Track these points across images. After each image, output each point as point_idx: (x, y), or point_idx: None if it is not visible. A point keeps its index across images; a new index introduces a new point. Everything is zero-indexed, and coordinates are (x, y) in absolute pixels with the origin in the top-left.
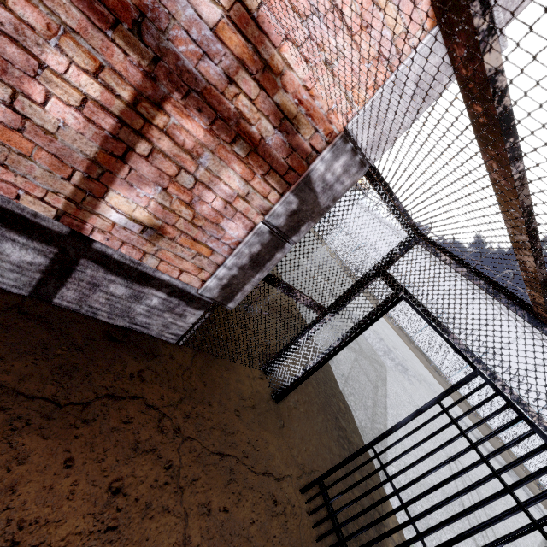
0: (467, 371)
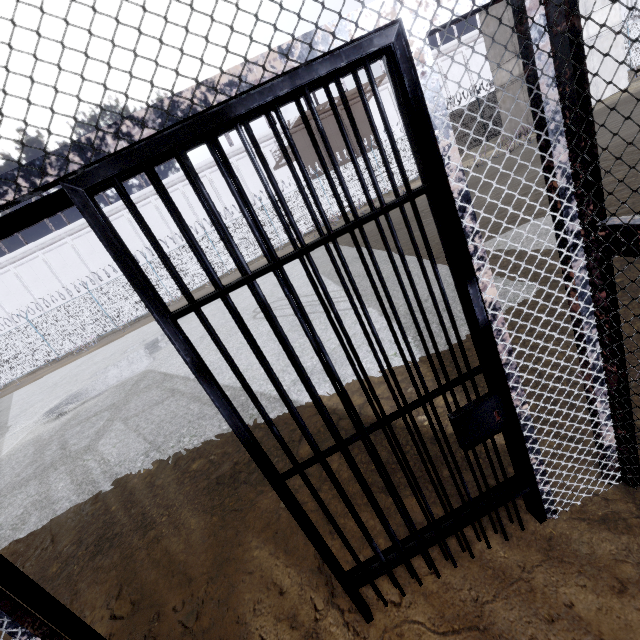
0: (165, 278)
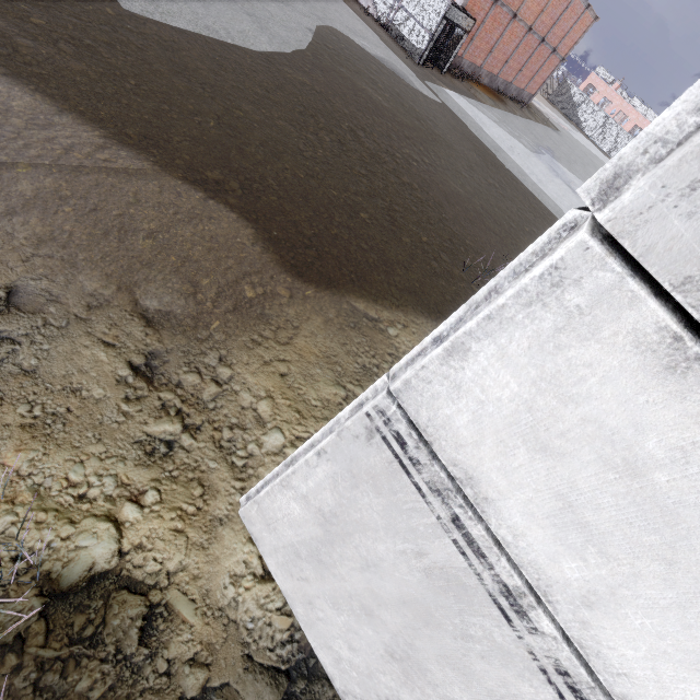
0: None
